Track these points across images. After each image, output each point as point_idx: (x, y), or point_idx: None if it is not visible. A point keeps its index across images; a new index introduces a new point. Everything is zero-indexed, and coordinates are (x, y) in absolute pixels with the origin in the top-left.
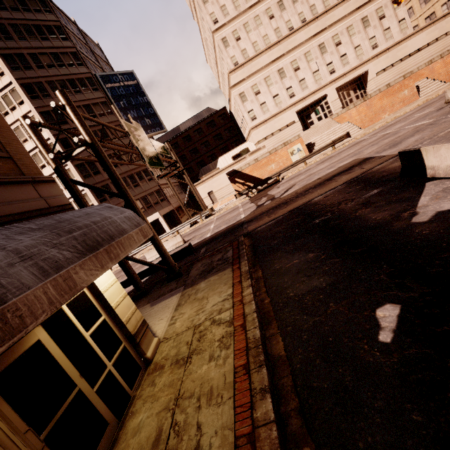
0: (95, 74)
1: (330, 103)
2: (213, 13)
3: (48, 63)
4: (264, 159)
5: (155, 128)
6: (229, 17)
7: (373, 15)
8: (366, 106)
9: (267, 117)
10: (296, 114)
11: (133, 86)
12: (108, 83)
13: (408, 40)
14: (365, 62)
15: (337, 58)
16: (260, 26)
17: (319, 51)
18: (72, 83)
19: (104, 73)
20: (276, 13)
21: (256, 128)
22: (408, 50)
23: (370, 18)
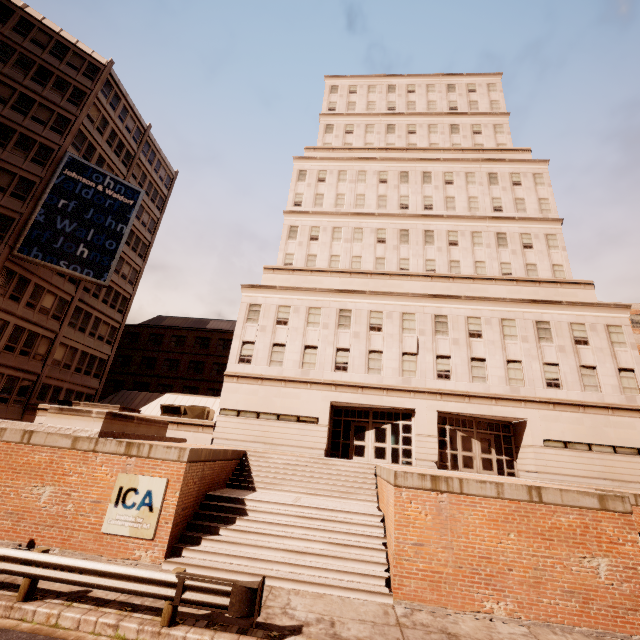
0: (68, 152)
1: (415, 435)
2: (301, 194)
3: (0, 95)
4: (46, 448)
5: (86, 267)
6: (320, 209)
7: (562, 327)
8: (436, 512)
9: (271, 373)
10: (329, 408)
11: (120, 203)
12: (75, 172)
13: (639, 417)
14: (523, 399)
15: (465, 356)
16: (357, 241)
17: (432, 325)
18: (5, 131)
19: (85, 161)
20: (391, 240)
21: (236, 379)
22: (635, 436)
23: (554, 329)
